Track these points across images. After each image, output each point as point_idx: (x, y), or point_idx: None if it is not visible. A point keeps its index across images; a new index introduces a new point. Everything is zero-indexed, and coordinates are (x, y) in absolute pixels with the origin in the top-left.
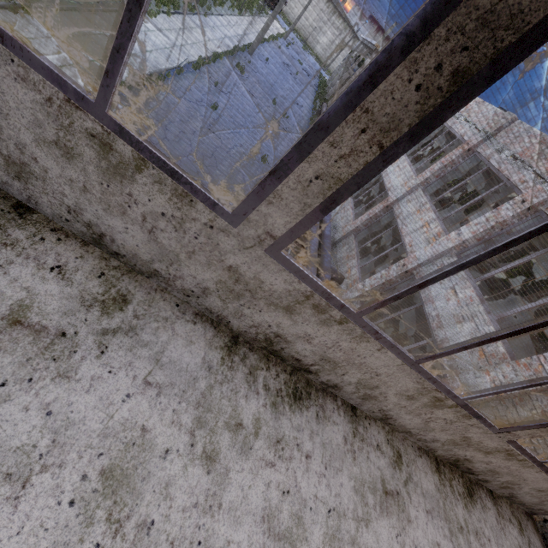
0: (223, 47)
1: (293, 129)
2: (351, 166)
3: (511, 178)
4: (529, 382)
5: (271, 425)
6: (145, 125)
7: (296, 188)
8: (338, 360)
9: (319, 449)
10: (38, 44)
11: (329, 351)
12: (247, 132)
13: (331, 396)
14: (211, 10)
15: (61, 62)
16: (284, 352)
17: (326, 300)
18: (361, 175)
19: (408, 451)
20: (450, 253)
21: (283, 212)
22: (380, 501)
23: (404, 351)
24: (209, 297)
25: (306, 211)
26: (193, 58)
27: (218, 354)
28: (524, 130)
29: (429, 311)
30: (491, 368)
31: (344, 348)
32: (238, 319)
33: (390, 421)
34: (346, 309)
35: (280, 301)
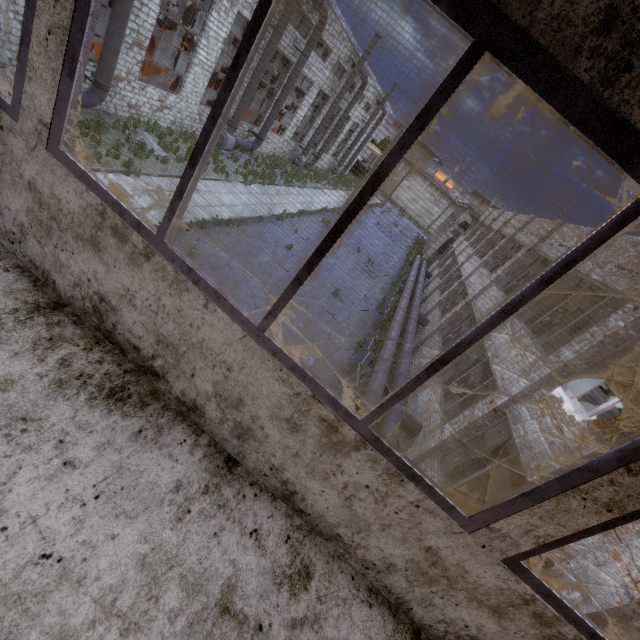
0: (311, 208)
1: (378, 274)
2: (67, 9)
3: (619, 288)
4: (432, 360)
5: (29, 398)
6: (211, 253)
7: (41, 53)
8: (175, 341)
9: (106, 468)
10: (135, 194)
11: (159, 321)
12: (321, 270)
13: (193, 426)
14: (307, 185)
15: (150, 205)
16: (119, 333)
17: (122, 218)
18: (79, 18)
19: (337, 580)
20: (551, 381)
21: (43, 88)
22: (198, 614)
23: (239, 308)
24: (28, 240)
25: (57, 79)
26: (278, 213)
27: (14, 304)
28: (627, 241)
29: (526, 461)
30: (621, 547)
31: (171, 312)
32: (60, 275)
33: (298, 503)
34: (144, 229)
35: (83, 230)
